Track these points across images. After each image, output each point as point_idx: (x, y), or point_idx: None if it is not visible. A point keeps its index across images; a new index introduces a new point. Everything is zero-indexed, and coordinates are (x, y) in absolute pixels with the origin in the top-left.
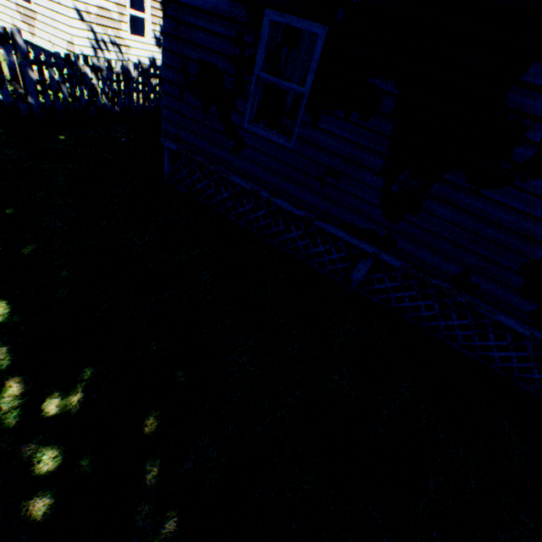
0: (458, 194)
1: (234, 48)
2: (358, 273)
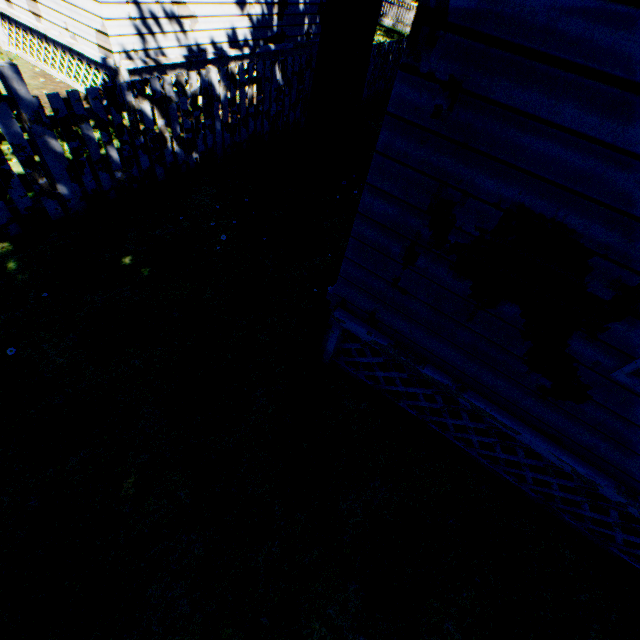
0: None
1: None
2: None
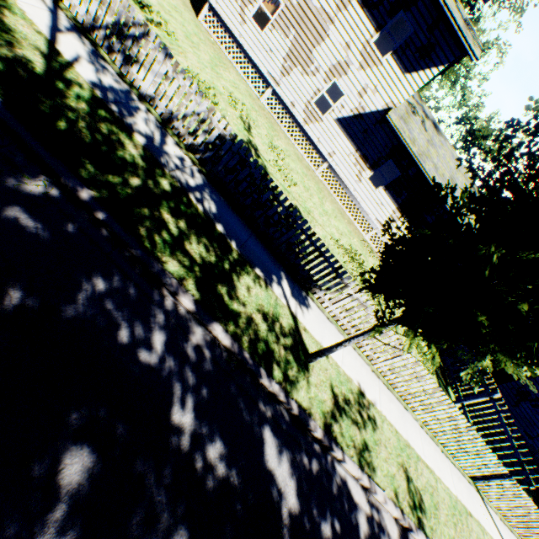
0: None
1: (538, 396)
2: None
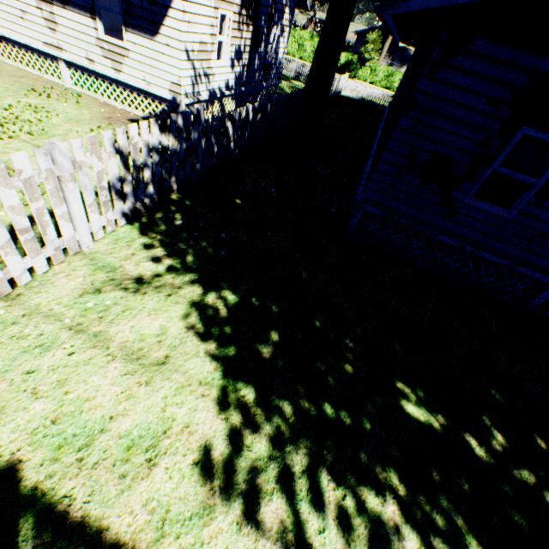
0: None
1: (476, 148)
2: (540, 299)
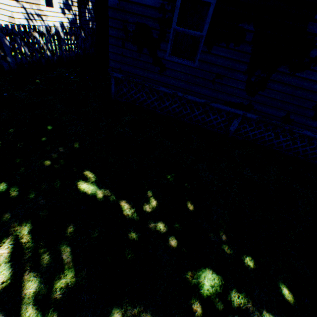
0: (284, 77)
1: (158, 14)
2: (233, 126)
